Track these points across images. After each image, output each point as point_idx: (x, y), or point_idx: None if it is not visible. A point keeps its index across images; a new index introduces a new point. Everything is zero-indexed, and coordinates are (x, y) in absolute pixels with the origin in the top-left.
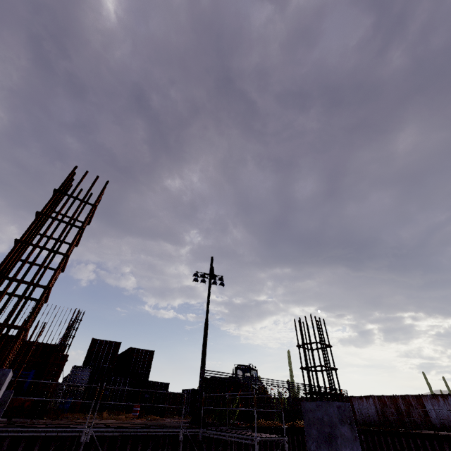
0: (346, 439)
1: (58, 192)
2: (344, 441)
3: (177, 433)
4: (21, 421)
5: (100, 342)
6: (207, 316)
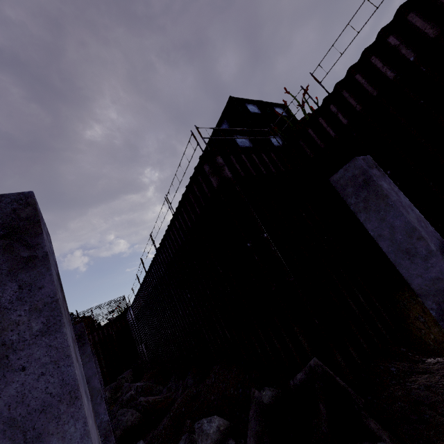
0: None
1: None
2: None
3: None
4: None
5: None
6: None
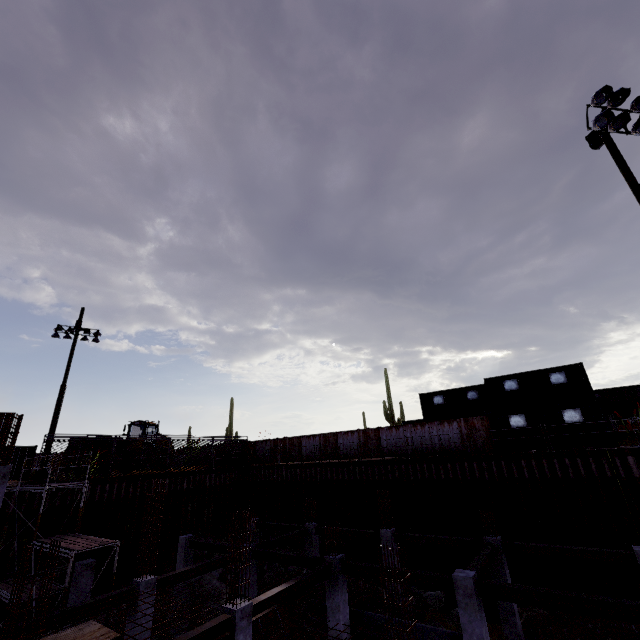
0: None
1: None
2: None
3: None
4: None
5: None
6: (65, 379)
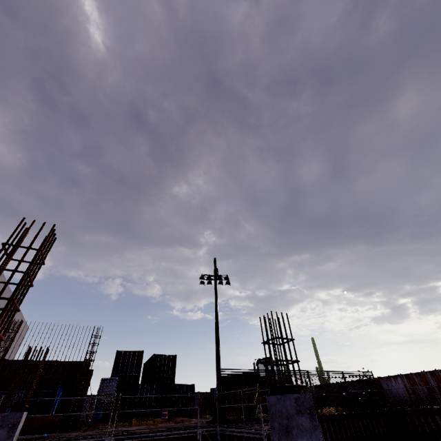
0: (303, 429)
1: (5, 245)
2: (301, 431)
3: (194, 434)
4: (54, 436)
5: (124, 353)
6: (216, 316)
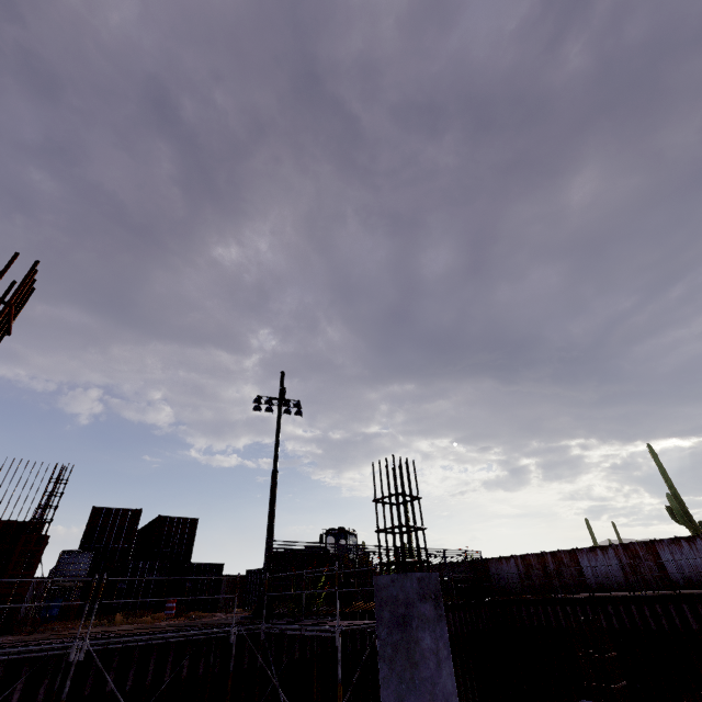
0: (426, 620)
1: None
2: (422, 623)
3: (226, 634)
4: None
5: (107, 512)
6: (276, 463)
